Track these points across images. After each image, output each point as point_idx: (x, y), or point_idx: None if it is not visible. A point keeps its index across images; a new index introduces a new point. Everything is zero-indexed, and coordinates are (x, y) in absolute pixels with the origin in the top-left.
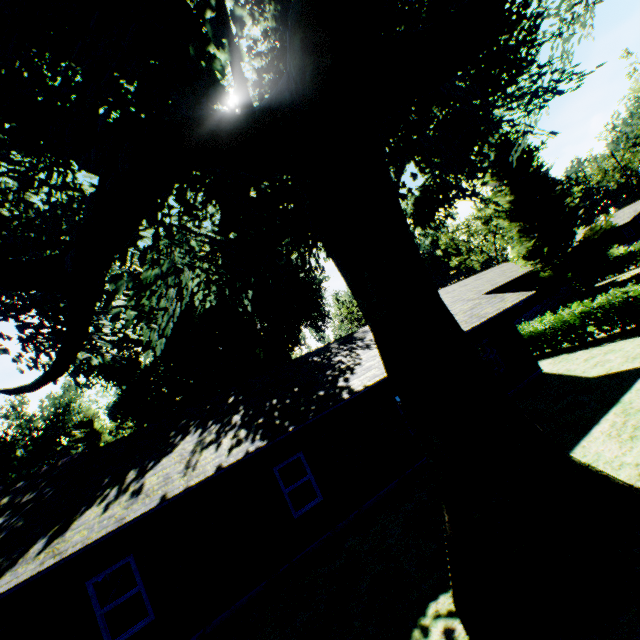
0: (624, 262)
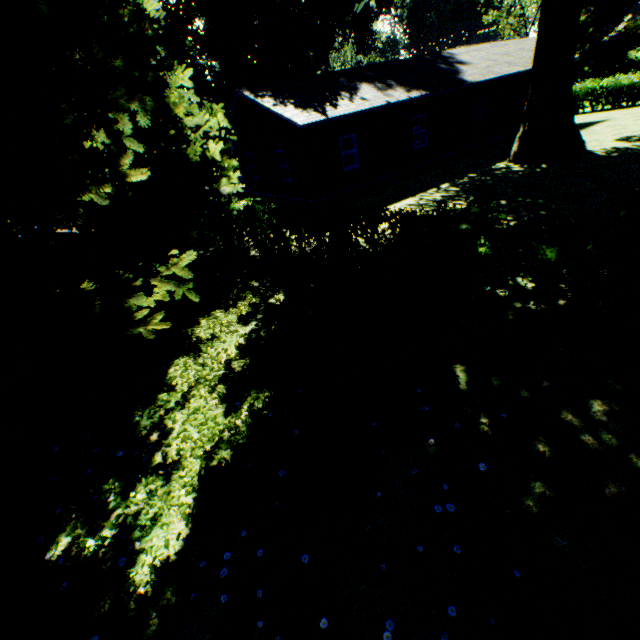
0: (632, 67)
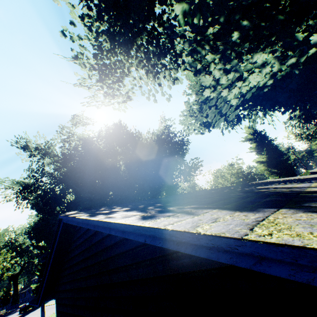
0: None
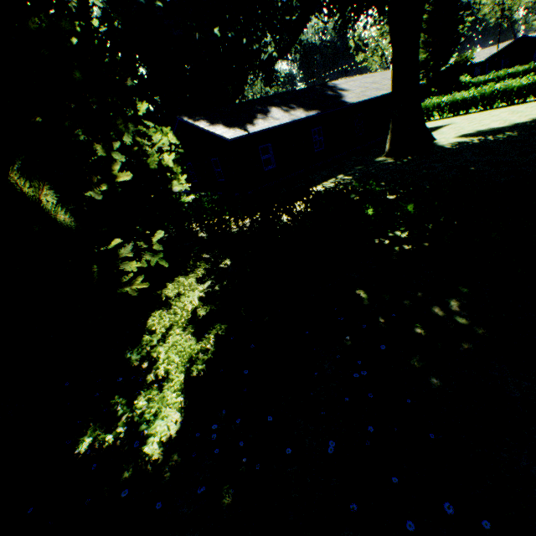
0: (464, 87)
